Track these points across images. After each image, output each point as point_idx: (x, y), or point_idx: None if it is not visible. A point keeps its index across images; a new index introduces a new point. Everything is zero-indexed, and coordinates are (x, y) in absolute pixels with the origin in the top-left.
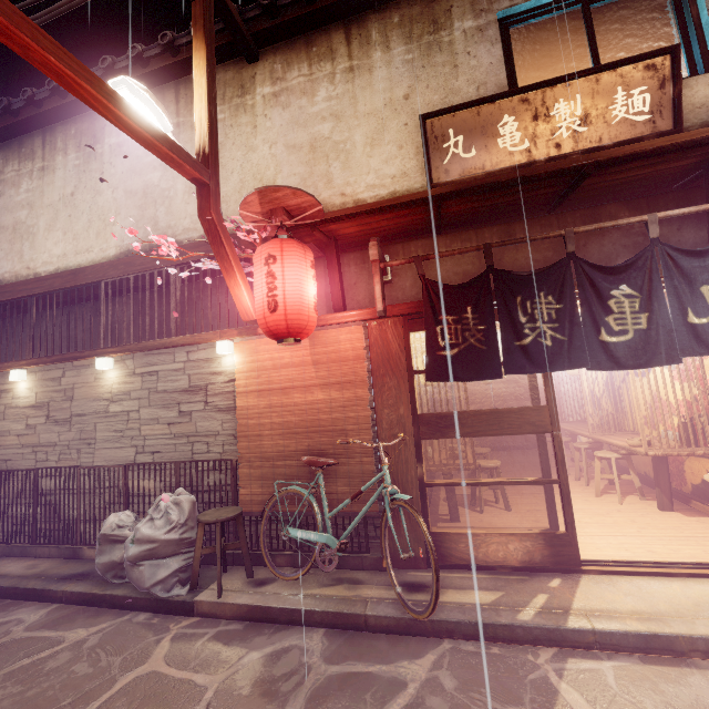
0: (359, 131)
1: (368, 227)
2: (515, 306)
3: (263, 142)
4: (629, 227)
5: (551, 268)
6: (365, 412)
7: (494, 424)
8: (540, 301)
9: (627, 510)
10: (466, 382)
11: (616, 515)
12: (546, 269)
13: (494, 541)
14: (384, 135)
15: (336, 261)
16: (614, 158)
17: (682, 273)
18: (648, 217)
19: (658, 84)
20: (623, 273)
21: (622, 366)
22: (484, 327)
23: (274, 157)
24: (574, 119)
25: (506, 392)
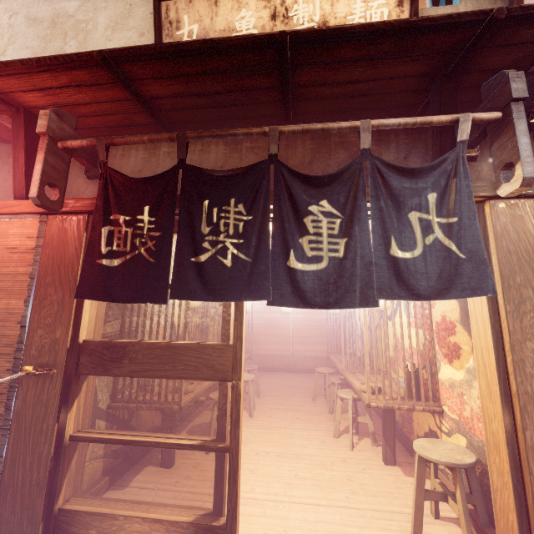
0: (104, 13)
1: (61, 100)
2: (200, 212)
3: (4, 10)
4: (357, 149)
5: (248, 171)
6: (12, 331)
7: (168, 363)
8: (228, 209)
9: (353, 459)
10: (272, 310)
11: (338, 468)
12: (244, 172)
13: (134, 528)
14: (129, 20)
15: (22, 138)
16: (316, 31)
17: (391, 193)
18: (361, 123)
19: (397, 1)
20: (327, 186)
21: (307, 302)
22: (159, 234)
23: (11, 27)
24: (312, 24)
25: (303, 322)
